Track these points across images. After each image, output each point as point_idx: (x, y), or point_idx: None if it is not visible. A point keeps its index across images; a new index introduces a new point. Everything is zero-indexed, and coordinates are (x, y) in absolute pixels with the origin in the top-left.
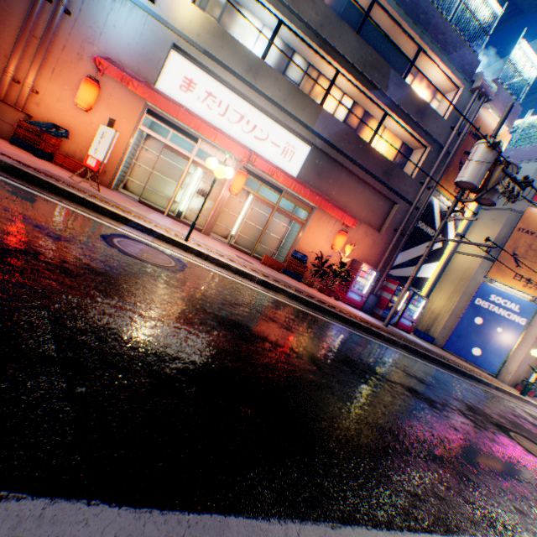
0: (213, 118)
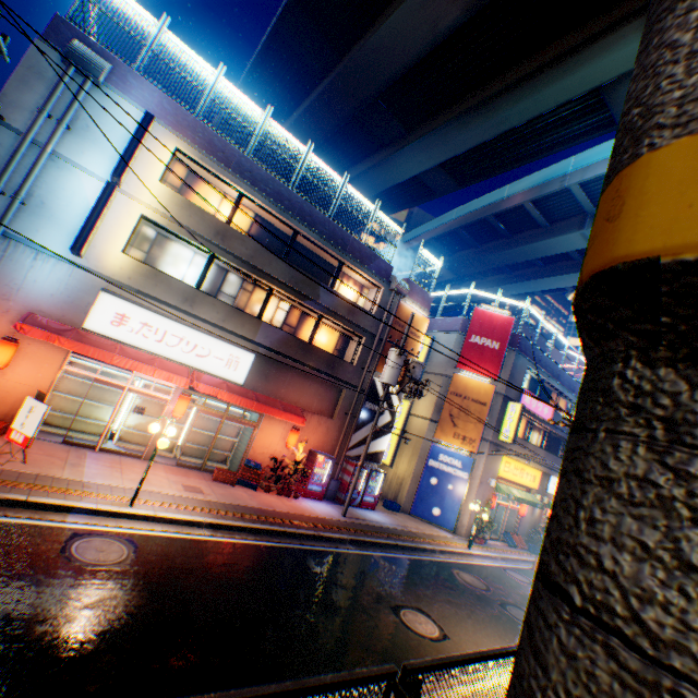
0: (150, 345)
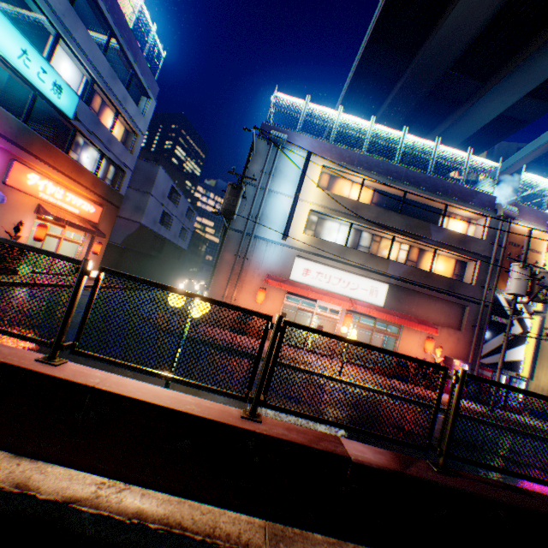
0: (323, 285)
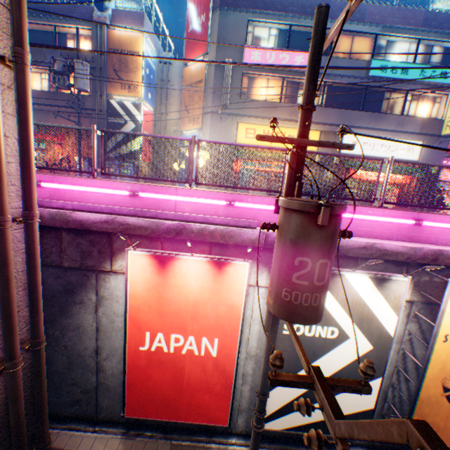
0: None
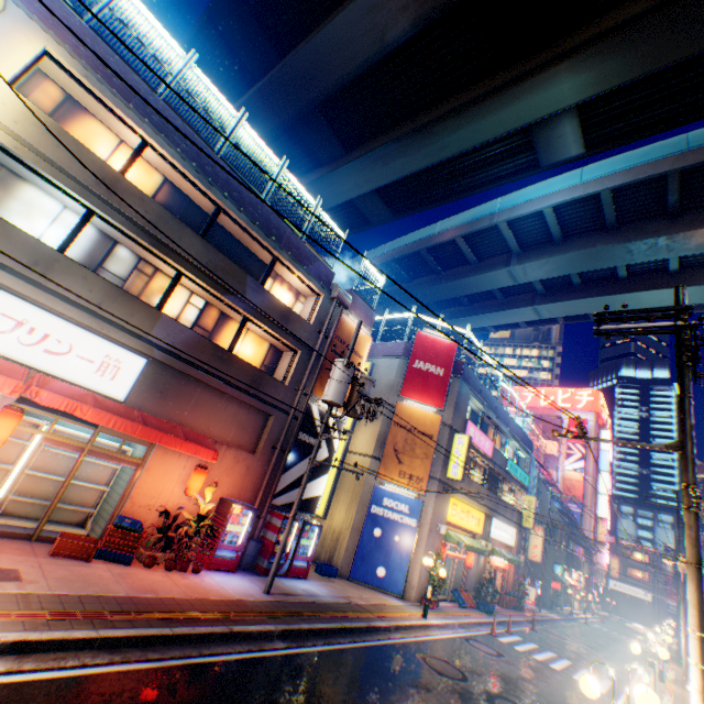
0: None
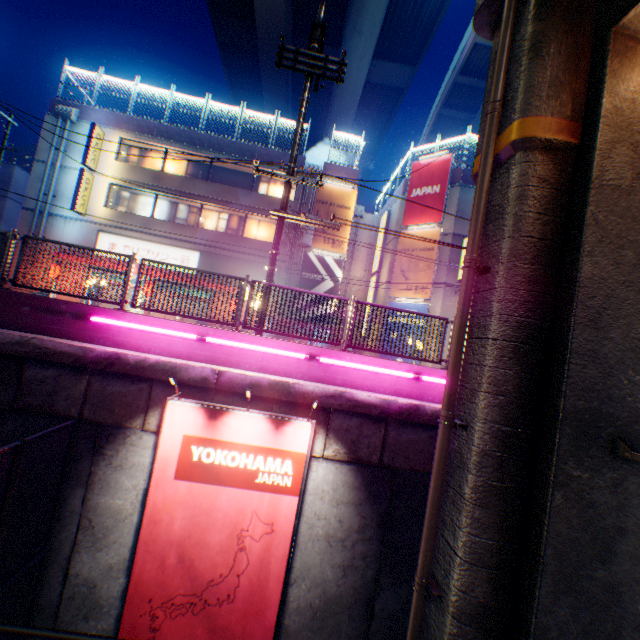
0: None
